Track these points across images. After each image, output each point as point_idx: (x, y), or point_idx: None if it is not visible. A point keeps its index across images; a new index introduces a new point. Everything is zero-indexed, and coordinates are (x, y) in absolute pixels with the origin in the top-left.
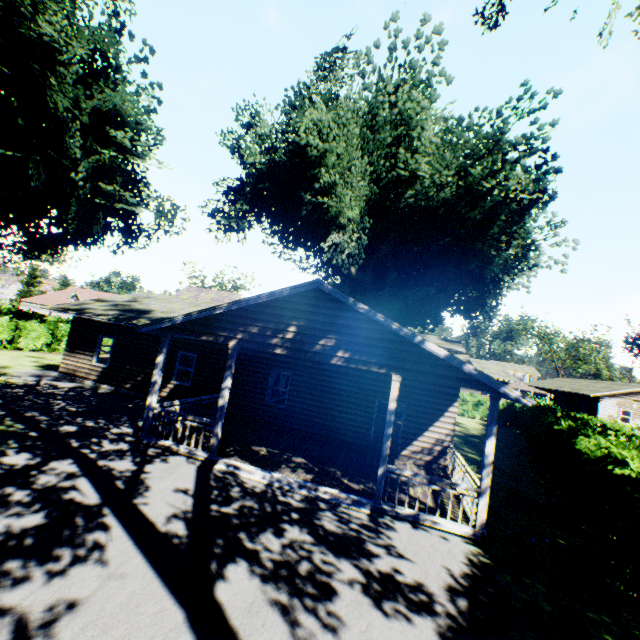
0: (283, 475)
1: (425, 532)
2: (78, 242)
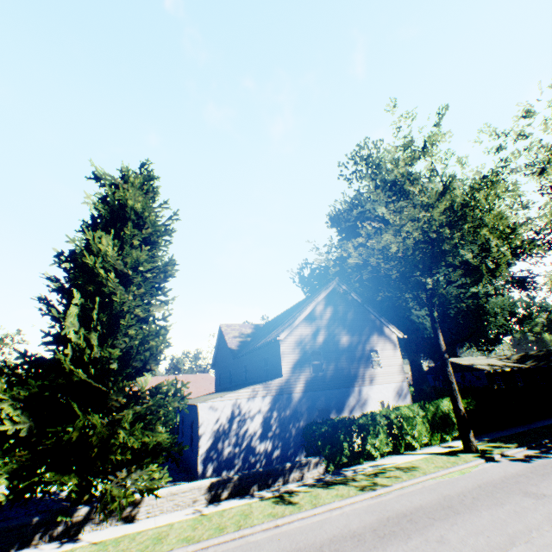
0: None
1: None
2: None
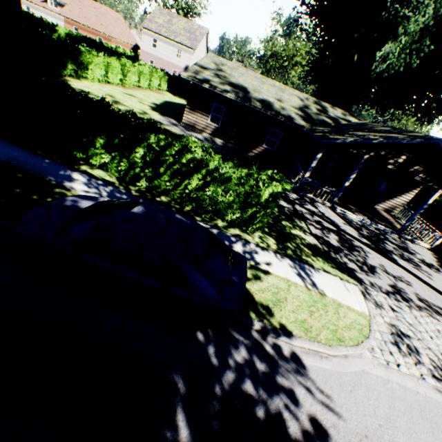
0: (362, 217)
1: (415, 245)
2: None
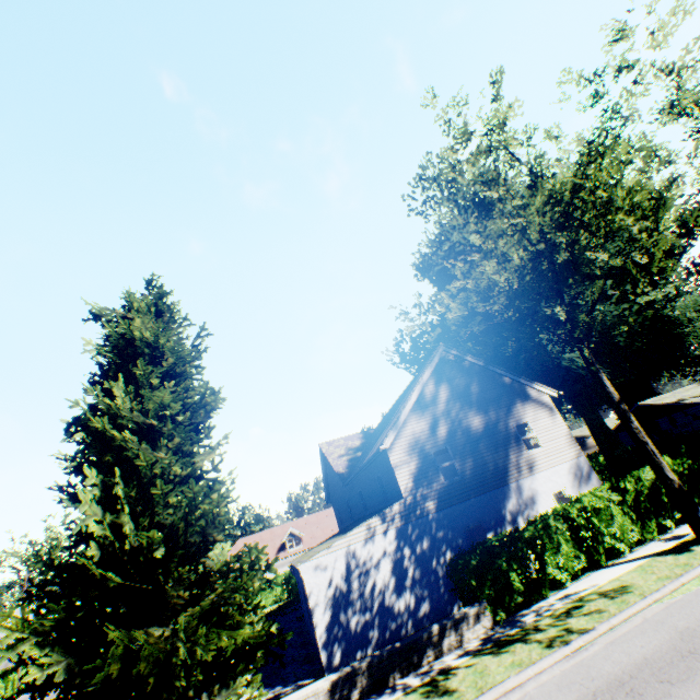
0: None
1: None
2: None
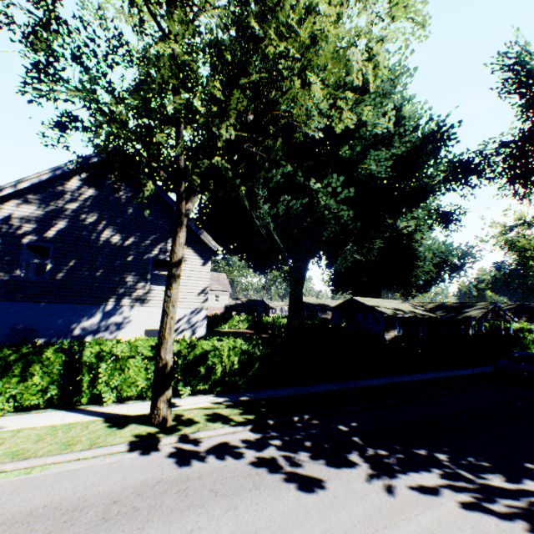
0: None
1: None
2: (277, 265)
